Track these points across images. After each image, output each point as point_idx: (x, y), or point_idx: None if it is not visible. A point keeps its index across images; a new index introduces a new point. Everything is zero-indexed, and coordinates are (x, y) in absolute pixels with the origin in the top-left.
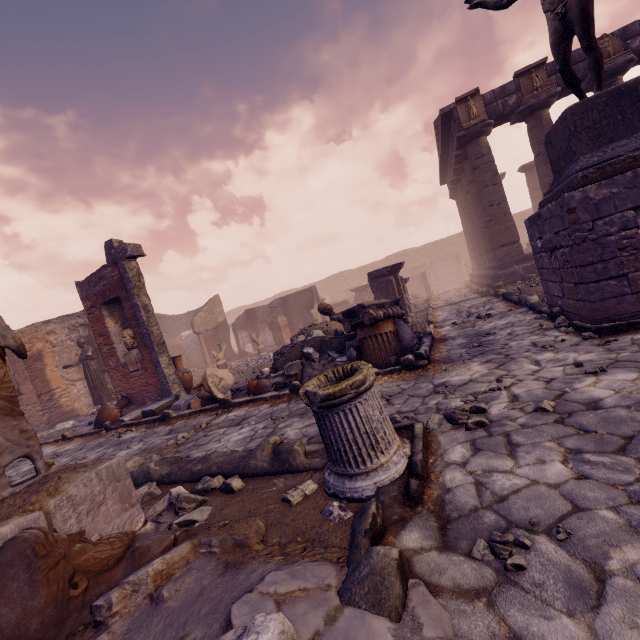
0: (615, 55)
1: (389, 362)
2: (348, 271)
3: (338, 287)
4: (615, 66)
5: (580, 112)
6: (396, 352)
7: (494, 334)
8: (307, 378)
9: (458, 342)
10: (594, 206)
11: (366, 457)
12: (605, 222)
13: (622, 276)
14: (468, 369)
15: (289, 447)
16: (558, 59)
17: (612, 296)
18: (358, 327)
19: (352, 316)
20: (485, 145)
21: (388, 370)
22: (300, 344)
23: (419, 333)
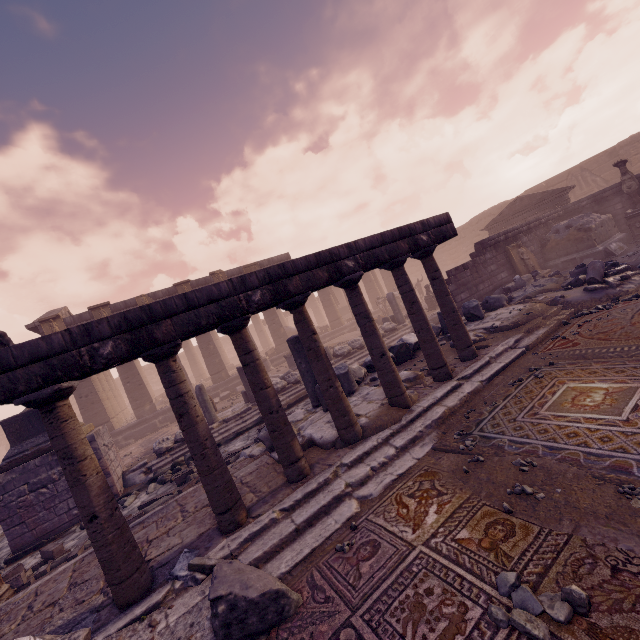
0: None
1: None
2: None
3: None
4: None
5: (8, 424)
6: None
7: None
8: None
9: None
10: (3, 486)
11: None
12: (11, 494)
13: (23, 522)
14: None
15: None
16: None
17: (19, 535)
18: None
19: None
20: None
21: None
22: None
23: None
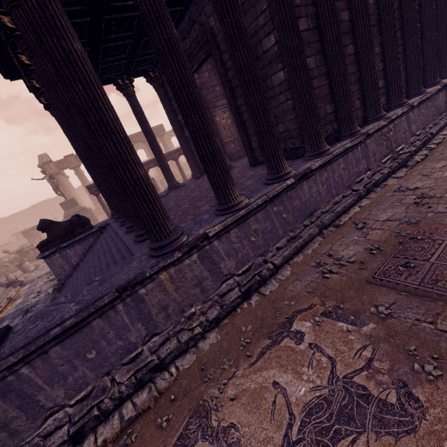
0: None
1: (34, 259)
2: (3, 219)
3: None
4: None
5: (62, 204)
6: (36, 256)
7: None
8: (9, 271)
9: None
10: None
11: (28, 269)
12: None
13: None
14: None
15: (14, 276)
16: (56, 193)
17: None
18: (23, 254)
19: (20, 252)
20: (61, 178)
21: (34, 261)
22: (1, 264)
23: None
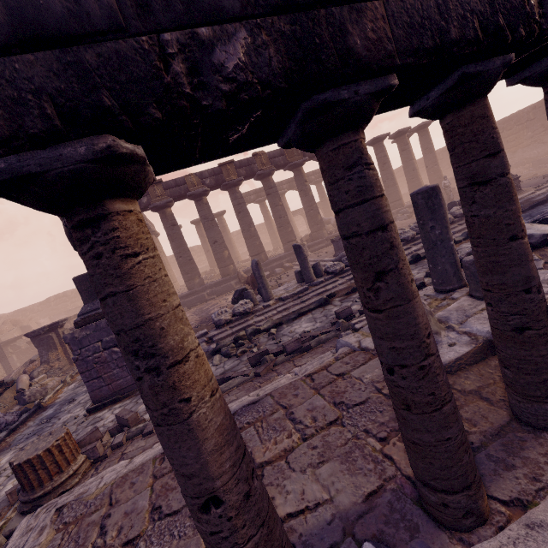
0: (198, 186)
1: None
2: (72, 291)
3: (62, 307)
4: (199, 192)
5: (79, 281)
6: None
7: (74, 401)
8: None
9: (47, 414)
10: (79, 341)
11: None
12: (87, 349)
13: (100, 377)
14: (0, 461)
15: None
16: (72, 245)
17: (98, 388)
18: None
19: None
20: None
21: None
22: None
23: (39, 400)
